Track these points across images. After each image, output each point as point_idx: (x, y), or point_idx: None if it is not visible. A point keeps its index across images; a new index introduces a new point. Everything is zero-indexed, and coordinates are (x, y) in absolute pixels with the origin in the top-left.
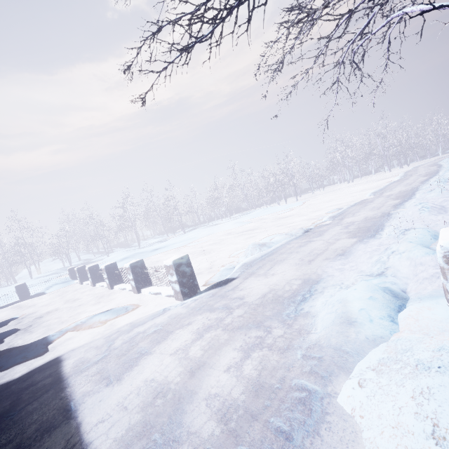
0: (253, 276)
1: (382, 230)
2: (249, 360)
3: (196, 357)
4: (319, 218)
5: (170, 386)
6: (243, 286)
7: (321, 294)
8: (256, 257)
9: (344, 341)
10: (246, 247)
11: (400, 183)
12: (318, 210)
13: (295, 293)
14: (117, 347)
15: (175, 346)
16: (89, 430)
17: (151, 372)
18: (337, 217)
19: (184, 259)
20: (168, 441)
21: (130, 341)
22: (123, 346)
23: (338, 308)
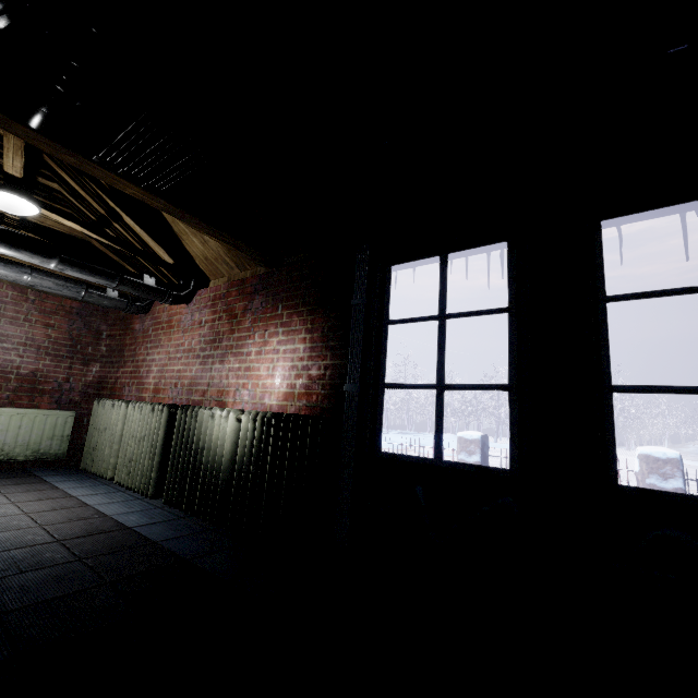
0: None
1: None
2: None
3: None
4: None
5: None
6: None
7: None
8: None
9: None
10: None
11: None
12: None
13: None
14: None
15: None
16: None
17: None
18: None
19: None
20: None
21: None
22: None
23: None
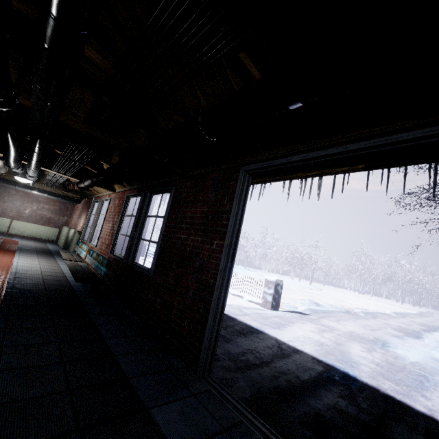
0: (326, 319)
1: (423, 338)
2: (374, 353)
3: (332, 339)
4: (350, 308)
5: (327, 344)
6: (323, 321)
7: (396, 349)
8: (317, 309)
9: (436, 366)
10: (290, 298)
11: (419, 316)
12: (342, 301)
13: (374, 341)
14: (251, 313)
15: (307, 329)
16: (287, 341)
17: (303, 334)
18: (369, 314)
19: (281, 282)
20: (350, 361)
21: (259, 314)
22: (257, 315)
23: (425, 354)
